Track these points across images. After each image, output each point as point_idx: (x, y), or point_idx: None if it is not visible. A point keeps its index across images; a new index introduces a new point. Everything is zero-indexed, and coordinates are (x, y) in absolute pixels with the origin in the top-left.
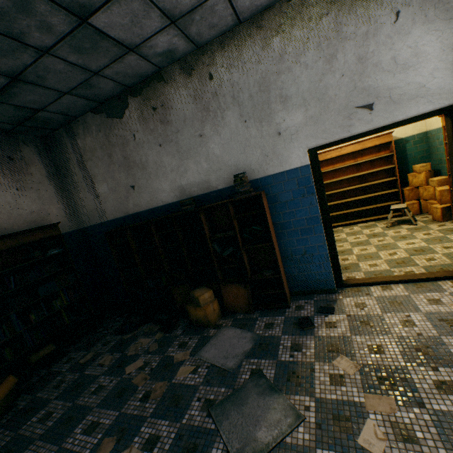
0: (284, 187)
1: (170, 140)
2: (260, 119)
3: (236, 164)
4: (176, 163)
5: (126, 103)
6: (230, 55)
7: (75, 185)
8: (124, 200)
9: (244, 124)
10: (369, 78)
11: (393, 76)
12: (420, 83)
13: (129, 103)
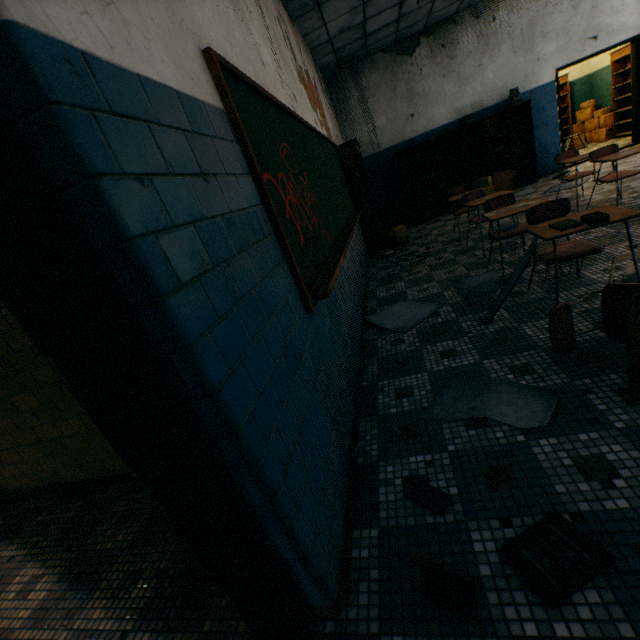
0: (536, 99)
1: (453, 71)
2: (526, 51)
3: (504, 86)
4: (455, 90)
5: (418, 43)
6: (510, 4)
7: (350, 123)
8: (401, 129)
9: (514, 54)
10: (597, 20)
11: (610, 18)
12: (623, 22)
13: (421, 43)
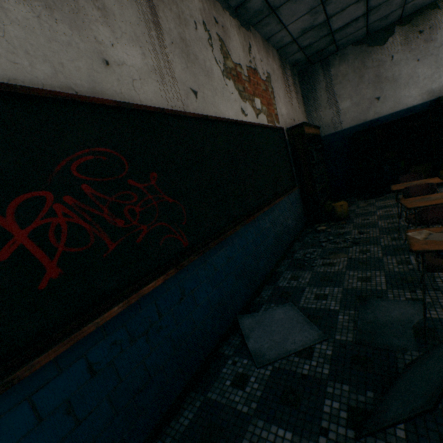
0: None
1: (430, 54)
2: None
3: None
4: (431, 72)
5: (391, 32)
6: None
7: (316, 106)
8: (365, 111)
9: None
10: None
11: None
12: None
13: (395, 32)
